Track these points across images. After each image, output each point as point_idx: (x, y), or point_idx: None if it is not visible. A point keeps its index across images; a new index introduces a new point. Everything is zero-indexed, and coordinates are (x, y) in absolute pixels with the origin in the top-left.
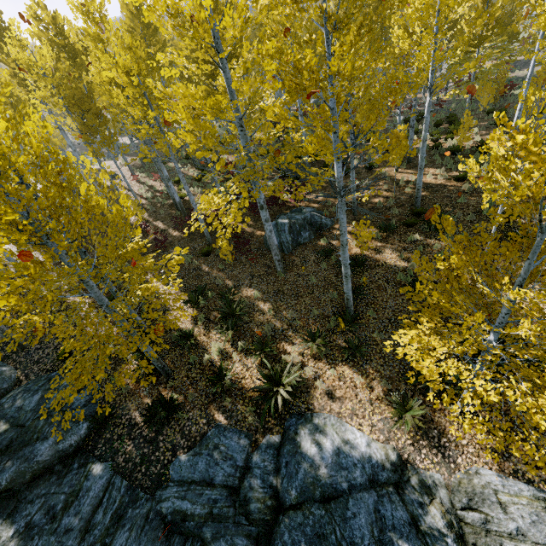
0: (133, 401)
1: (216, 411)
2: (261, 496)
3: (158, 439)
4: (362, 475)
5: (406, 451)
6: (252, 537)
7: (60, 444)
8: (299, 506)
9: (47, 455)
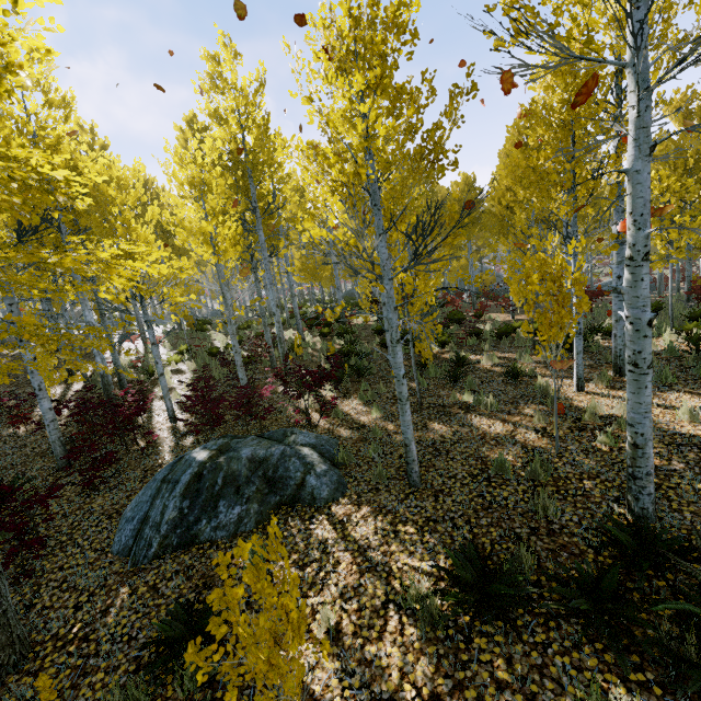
0: None
1: None
2: None
3: None
4: None
5: None
6: None
7: None
8: None
9: None
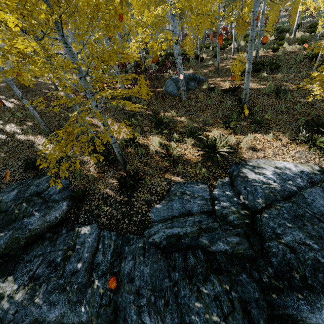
0: (101, 183)
1: (172, 176)
2: (234, 210)
3: (131, 201)
4: (303, 180)
5: (323, 164)
6: (241, 234)
7: (46, 217)
8: (270, 206)
9: (37, 225)
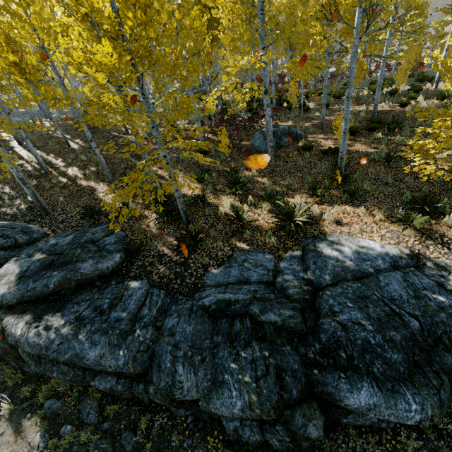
0: (158, 241)
1: (237, 242)
2: (297, 284)
3: (188, 262)
4: (384, 263)
5: (416, 248)
6: (297, 309)
7: (99, 264)
8: (336, 284)
9: (89, 270)
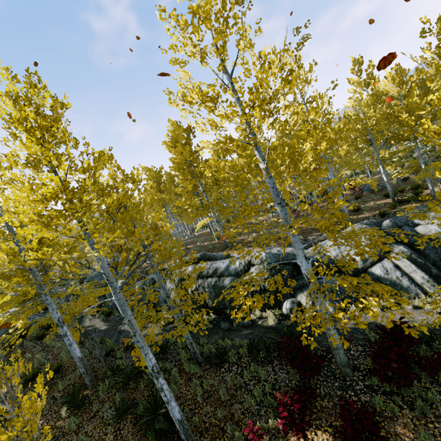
0: None
1: None
2: None
3: None
4: None
5: None
6: None
7: None
8: None
9: None
